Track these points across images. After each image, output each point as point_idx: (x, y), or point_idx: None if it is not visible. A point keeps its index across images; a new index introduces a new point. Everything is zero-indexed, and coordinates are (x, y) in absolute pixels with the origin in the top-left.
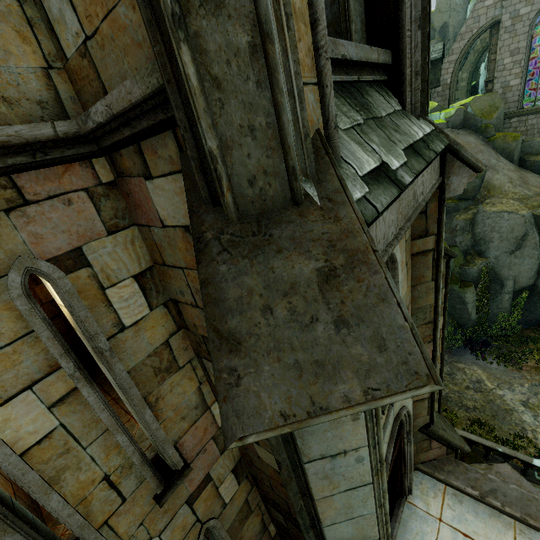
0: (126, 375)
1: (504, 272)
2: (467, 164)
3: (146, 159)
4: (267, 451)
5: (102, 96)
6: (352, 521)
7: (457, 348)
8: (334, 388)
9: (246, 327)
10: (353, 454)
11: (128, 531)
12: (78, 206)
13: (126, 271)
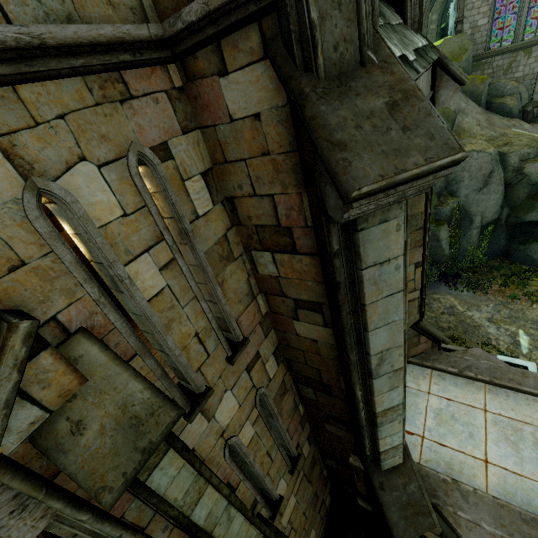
0: (203, 255)
1: (473, 209)
2: (453, 78)
3: (224, 55)
4: (307, 323)
5: (185, 1)
6: (387, 326)
7: (433, 282)
8: (407, 160)
9: (348, 137)
10: (394, 262)
11: (213, 380)
12: (162, 105)
13: (195, 168)
